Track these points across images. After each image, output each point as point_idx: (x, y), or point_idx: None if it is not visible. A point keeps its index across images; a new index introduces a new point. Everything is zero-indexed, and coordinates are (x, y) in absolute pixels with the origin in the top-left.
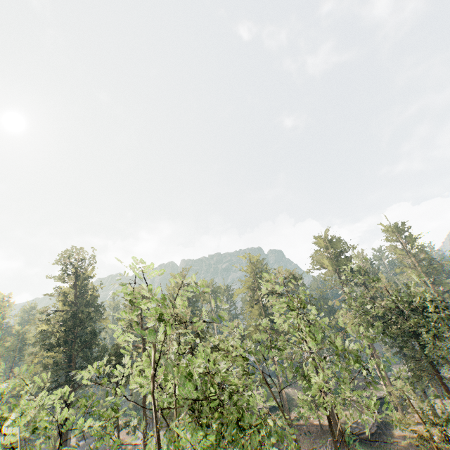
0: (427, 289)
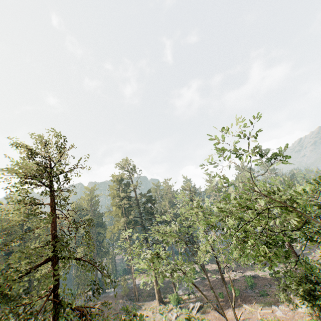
0: None
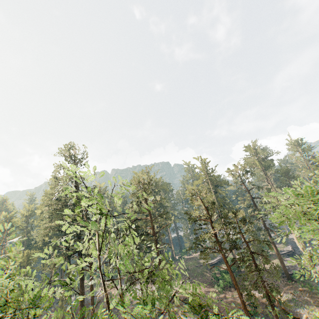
0: (317, 182)
